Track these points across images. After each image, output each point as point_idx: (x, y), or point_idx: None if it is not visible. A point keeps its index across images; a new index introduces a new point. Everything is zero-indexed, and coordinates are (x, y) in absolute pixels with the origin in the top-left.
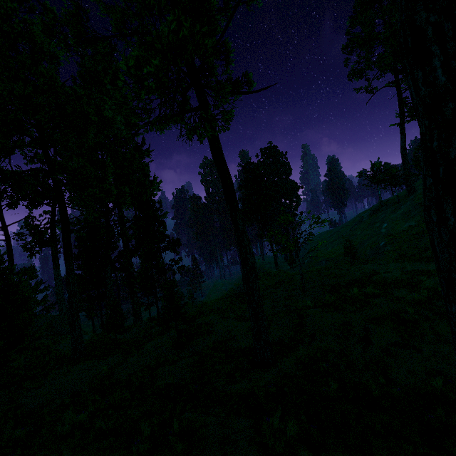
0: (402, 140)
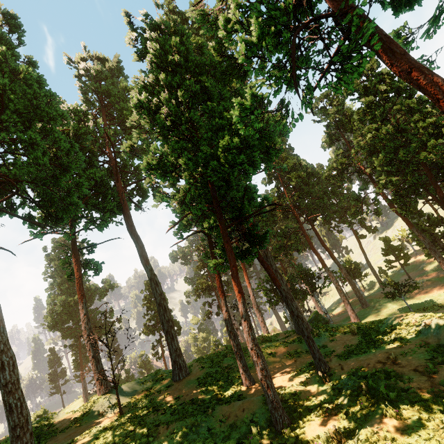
0: None
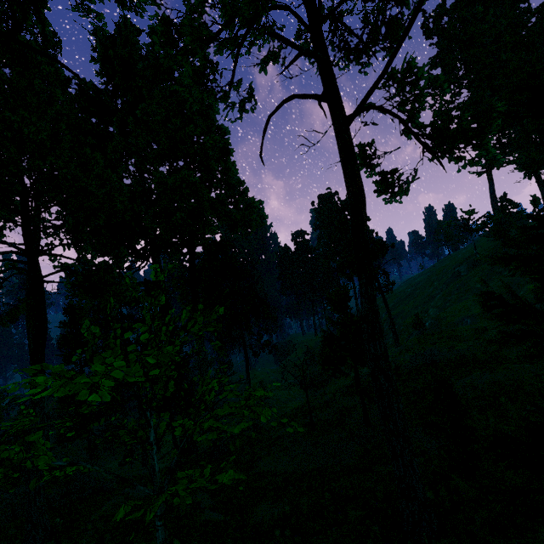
0: (491, 187)
